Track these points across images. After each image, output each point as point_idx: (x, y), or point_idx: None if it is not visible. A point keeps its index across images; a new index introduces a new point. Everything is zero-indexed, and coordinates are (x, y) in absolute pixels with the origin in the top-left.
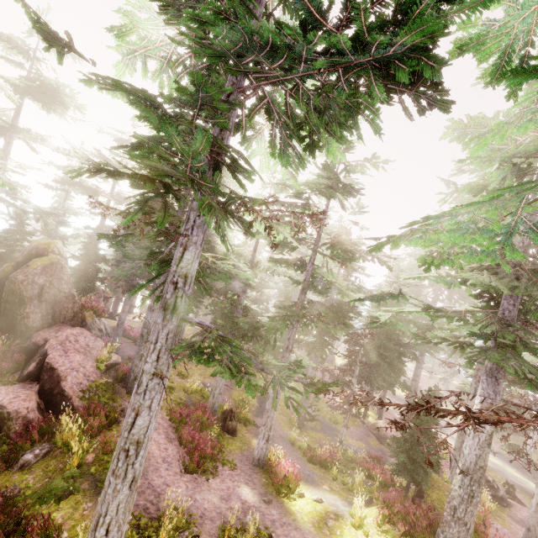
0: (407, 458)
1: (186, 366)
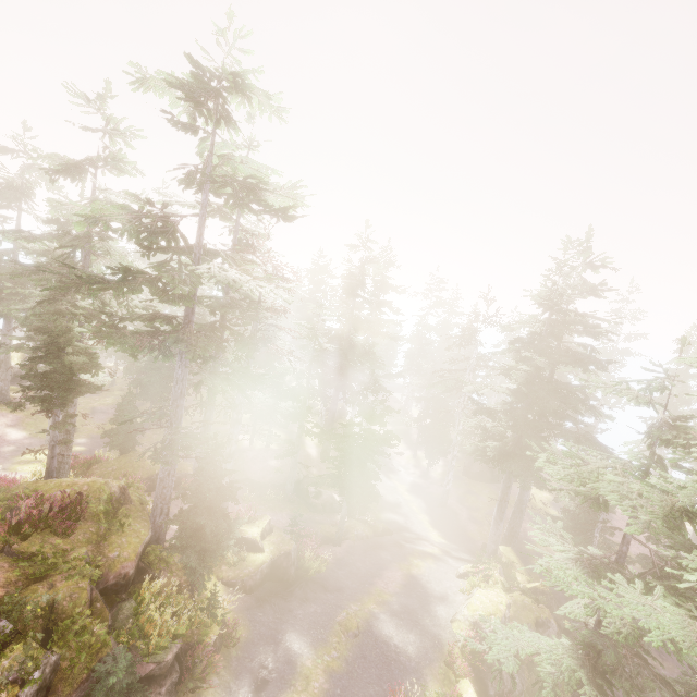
0: (107, 434)
1: (97, 398)
